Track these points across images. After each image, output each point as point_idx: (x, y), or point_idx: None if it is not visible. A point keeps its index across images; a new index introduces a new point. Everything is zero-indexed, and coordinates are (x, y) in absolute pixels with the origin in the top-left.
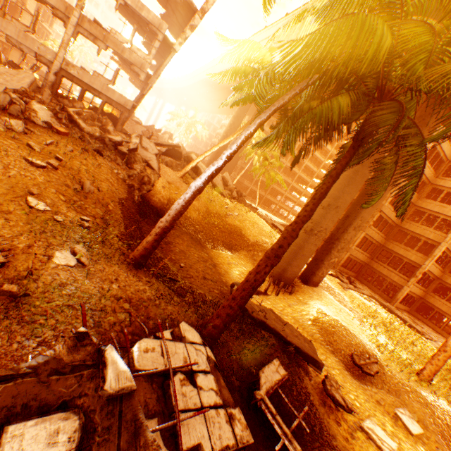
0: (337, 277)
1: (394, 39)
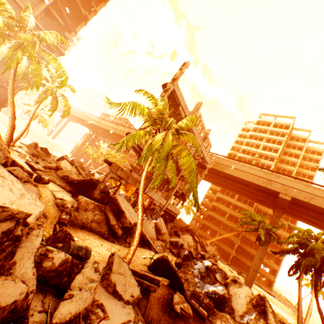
0: (240, 274)
1: None
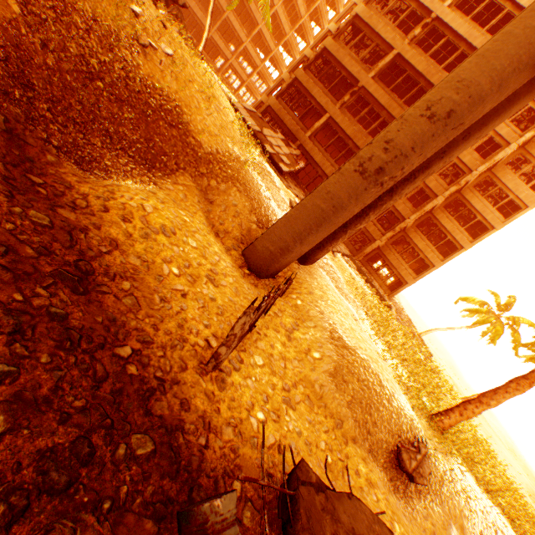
0: None
1: None
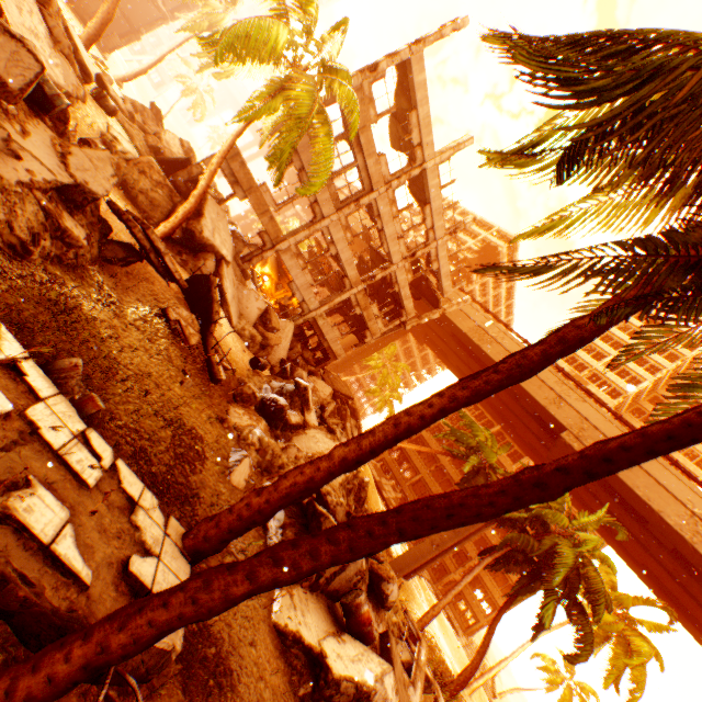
0: None
1: (567, 576)
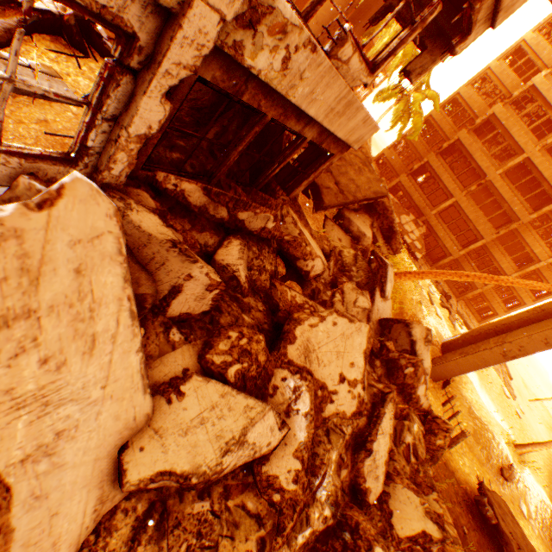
0: (446, 306)
1: None
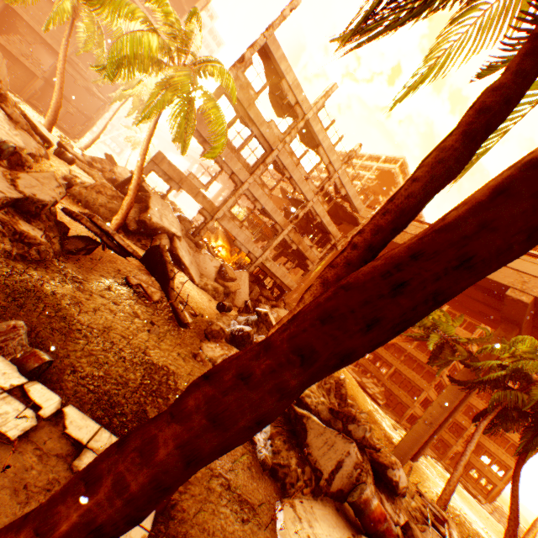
0: None
1: None
